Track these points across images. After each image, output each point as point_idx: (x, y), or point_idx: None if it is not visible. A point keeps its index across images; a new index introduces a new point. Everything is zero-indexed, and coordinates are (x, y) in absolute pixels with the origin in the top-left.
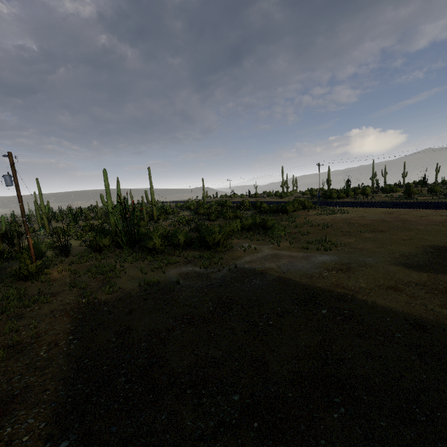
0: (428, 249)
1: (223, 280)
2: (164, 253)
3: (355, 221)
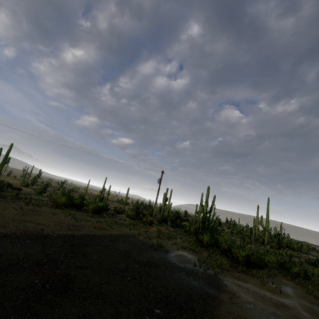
0: None
1: (185, 268)
2: (208, 248)
3: None
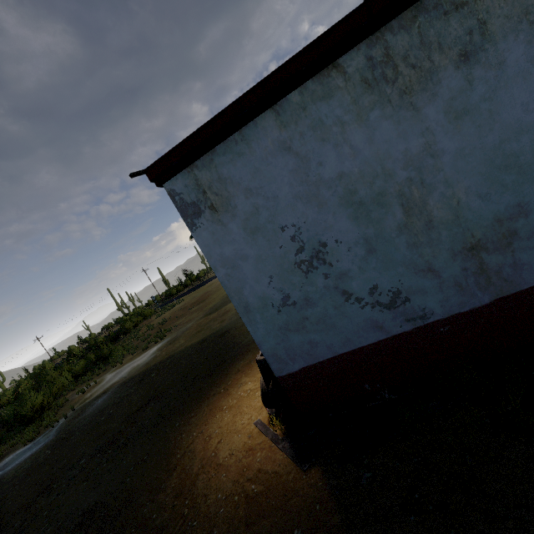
0: (225, 296)
1: (61, 428)
2: None
3: (189, 304)
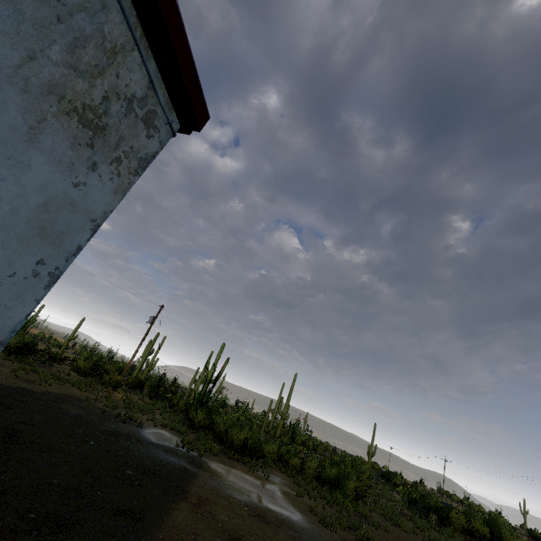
0: None
1: (163, 445)
2: (198, 431)
3: None
